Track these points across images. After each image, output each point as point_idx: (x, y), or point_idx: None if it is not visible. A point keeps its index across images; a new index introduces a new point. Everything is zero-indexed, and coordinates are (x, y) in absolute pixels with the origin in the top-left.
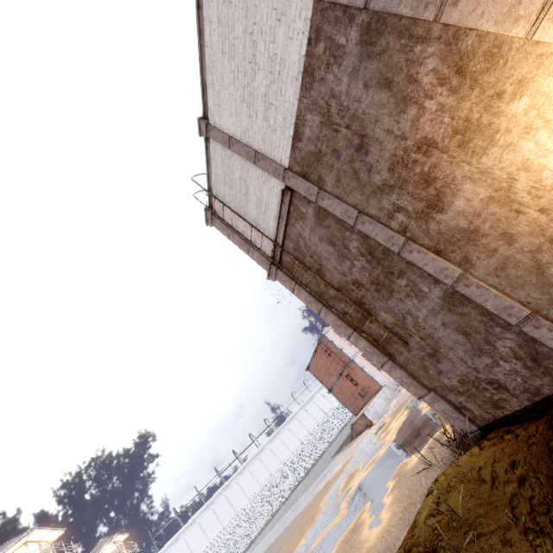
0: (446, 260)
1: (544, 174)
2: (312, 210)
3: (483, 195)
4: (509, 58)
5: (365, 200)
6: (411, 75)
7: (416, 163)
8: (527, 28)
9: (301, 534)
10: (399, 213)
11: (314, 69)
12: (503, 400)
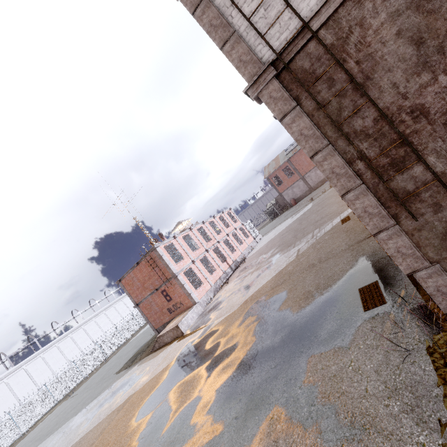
0: None
1: None
2: None
3: None
4: None
5: None
6: None
7: None
8: None
9: None
10: None
11: None
12: None
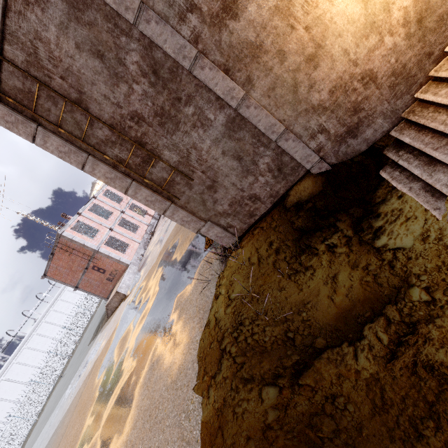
0: (233, 80)
1: None
2: None
3: (271, 3)
4: None
5: None
6: None
7: None
8: None
9: (82, 419)
10: (192, 14)
11: None
12: (256, 209)
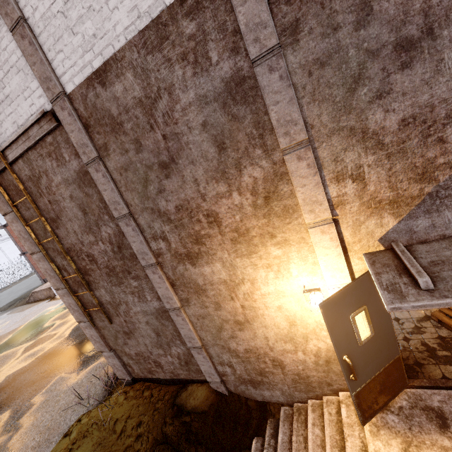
0: (175, 292)
1: (257, 292)
2: (77, 165)
3: (223, 277)
4: (292, 223)
5: (140, 208)
6: (241, 163)
7: (199, 223)
8: (312, 221)
9: None
10: (163, 241)
11: (168, 38)
12: (156, 371)
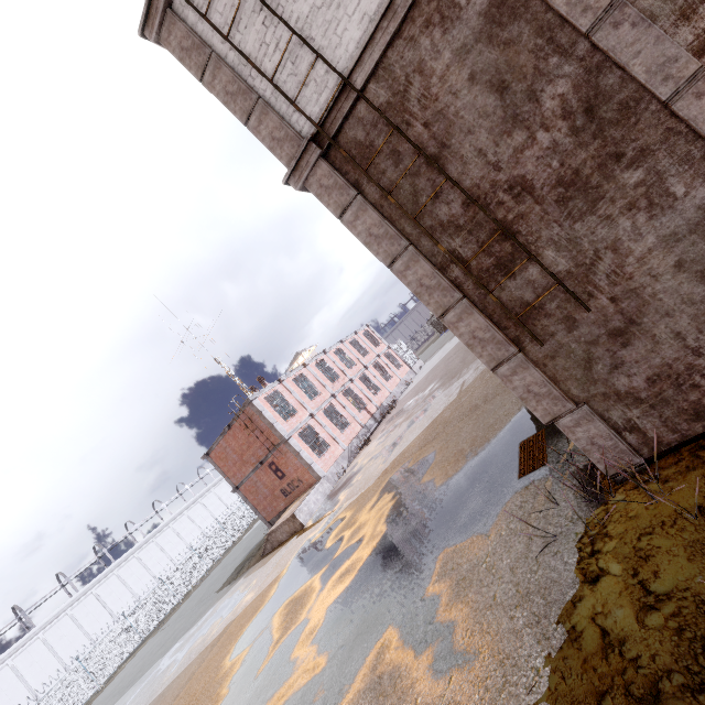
0: None
1: None
2: None
3: None
4: None
5: None
6: None
7: None
8: None
9: None
10: None
11: None
12: None
